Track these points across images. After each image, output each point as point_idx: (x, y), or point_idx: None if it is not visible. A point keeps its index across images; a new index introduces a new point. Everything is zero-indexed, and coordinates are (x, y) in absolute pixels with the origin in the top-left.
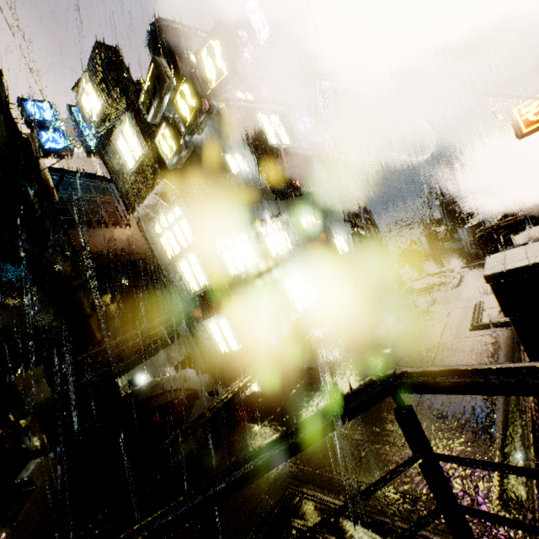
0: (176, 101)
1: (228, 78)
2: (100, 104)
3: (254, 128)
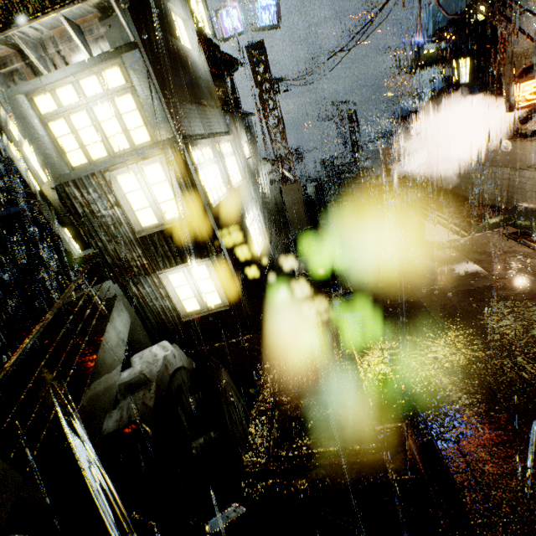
0: None
1: None
2: None
3: None
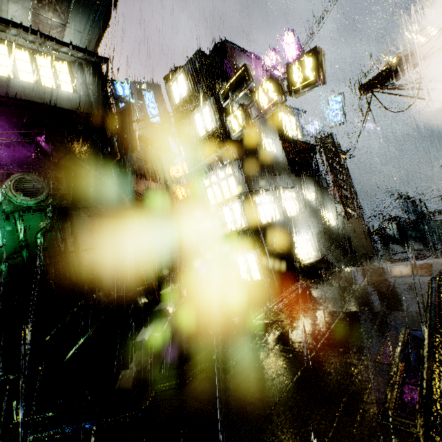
0: (257, 94)
1: (313, 83)
2: (188, 89)
3: (280, 123)
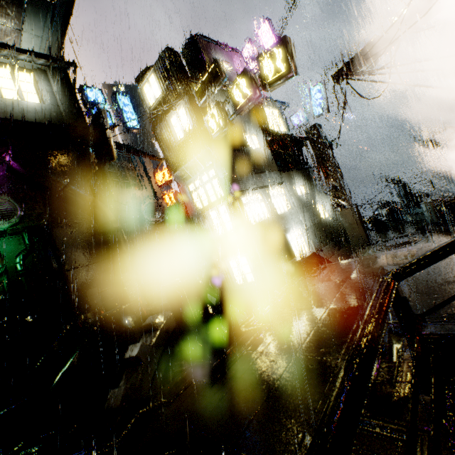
0: (231, 90)
1: (285, 75)
2: (161, 90)
3: (262, 117)
